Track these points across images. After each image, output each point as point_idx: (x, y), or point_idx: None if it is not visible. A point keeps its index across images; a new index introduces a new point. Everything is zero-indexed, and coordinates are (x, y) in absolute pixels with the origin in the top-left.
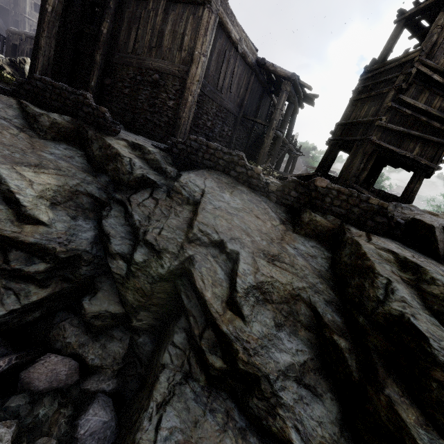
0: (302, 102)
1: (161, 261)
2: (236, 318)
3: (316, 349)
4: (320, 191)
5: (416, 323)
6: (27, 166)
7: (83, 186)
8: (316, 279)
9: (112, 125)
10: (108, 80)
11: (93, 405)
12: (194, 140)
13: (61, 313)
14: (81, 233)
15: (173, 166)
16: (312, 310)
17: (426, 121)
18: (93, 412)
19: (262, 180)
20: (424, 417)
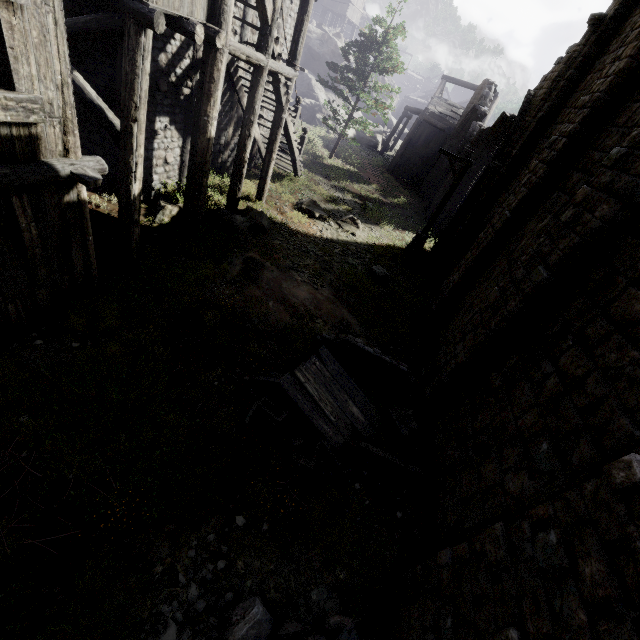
0: None
1: None
2: None
3: None
4: None
5: None
6: None
7: None
8: None
9: None
10: None
11: None
12: None
13: None
14: None
15: None
16: None
17: None
18: None
19: None
20: None
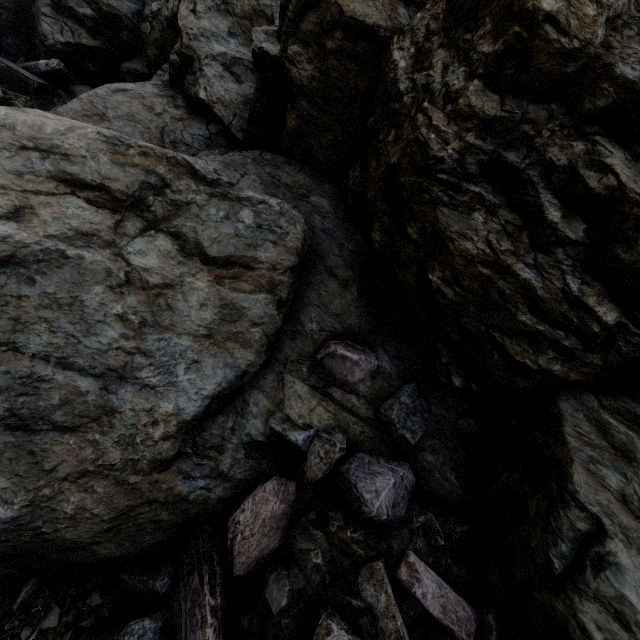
0: None
1: (168, 4)
2: (190, 15)
3: None
4: None
5: None
6: None
7: None
8: None
9: None
10: None
11: None
12: None
13: (112, 81)
14: (125, 0)
15: None
16: None
17: None
18: None
19: None
20: (274, 32)
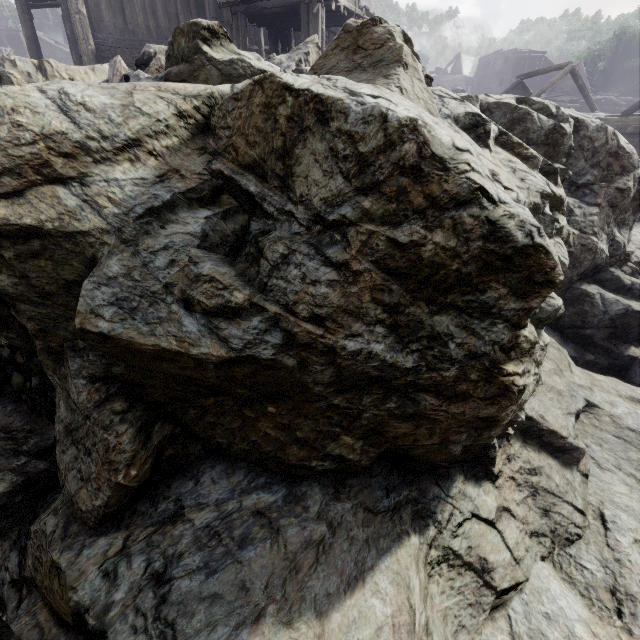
0: None
1: None
2: None
3: None
4: None
5: None
6: None
7: None
8: None
9: None
10: None
11: None
12: None
13: None
14: None
15: None
16: None
17: None
18: None
19: None
20: None
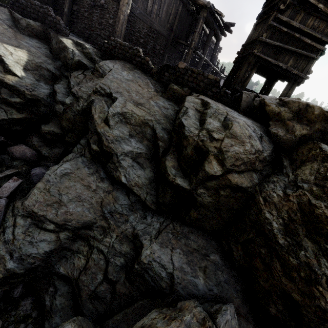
0: (224, 30)
1: (78, 103)
2: (105, 126)
3: (151, 151)
4: (181, 71)
5: (183, 121)
6: (10, 45)
7: (45, 64)
8: (162, 118)
9: (64, 29)
10: (75, 7)
11: (40, 167)
12: (113, 40)
13: (32, 132)
14: (41, 89)
15: (101, 58)
16: (154, 132)
17: (299, 38)
18: (38, 168)
19: (149, 65)
20: (178, 166)
